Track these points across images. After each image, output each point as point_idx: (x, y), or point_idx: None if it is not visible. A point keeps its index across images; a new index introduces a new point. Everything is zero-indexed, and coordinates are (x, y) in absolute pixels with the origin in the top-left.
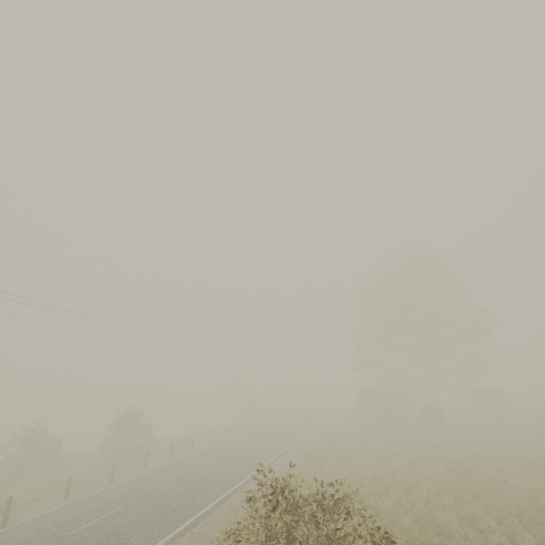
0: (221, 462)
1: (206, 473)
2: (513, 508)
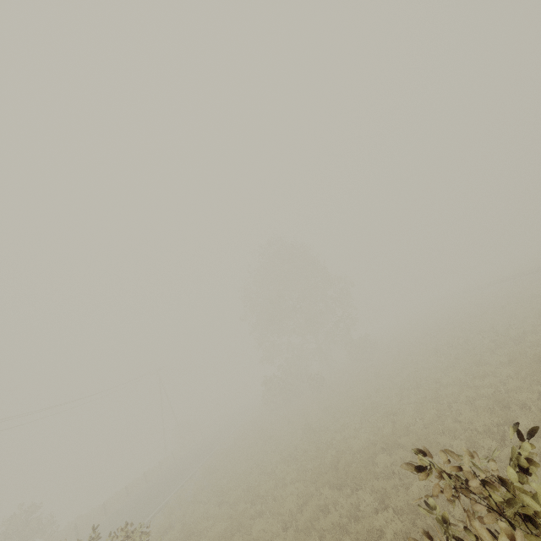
0: (125, 519)
1: None
2: (314, 454)
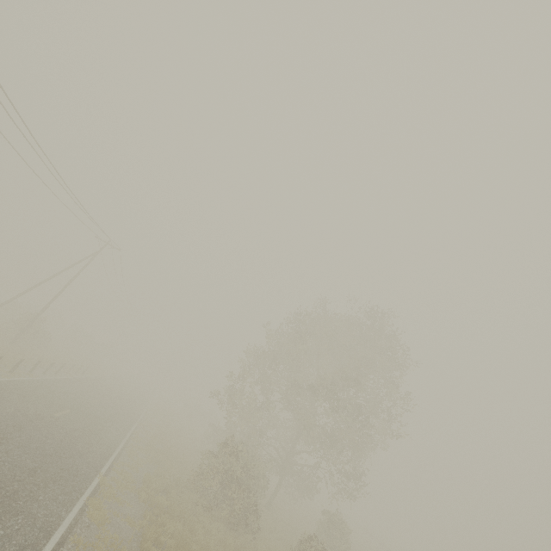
0: None
1: None
2: None
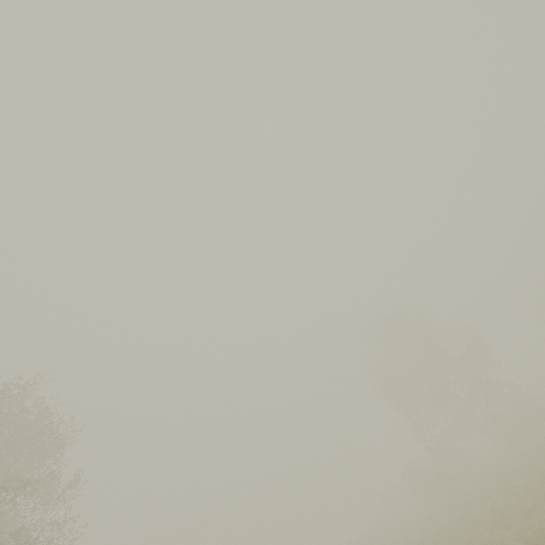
0: None
1: None
2: None
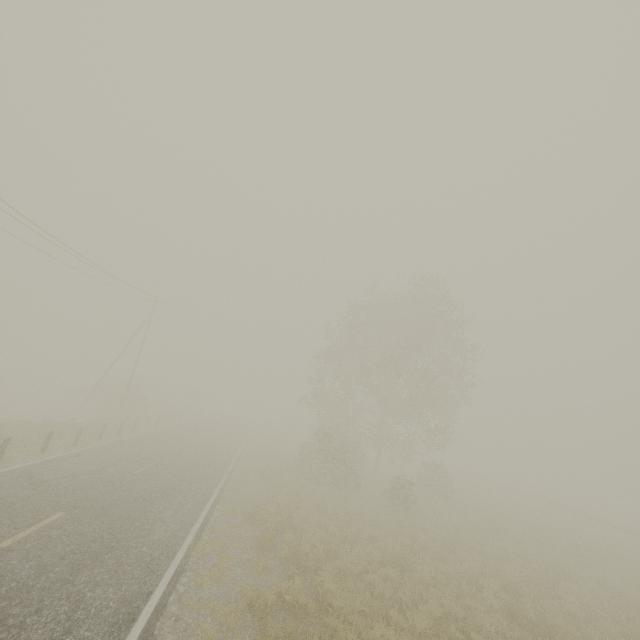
0: (76, 528)
1: (31, 571)
2: None
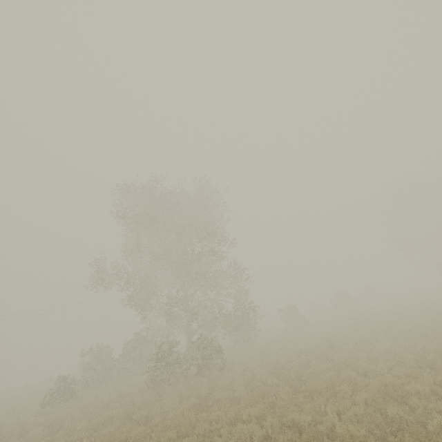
0: None
1: None
2: None
